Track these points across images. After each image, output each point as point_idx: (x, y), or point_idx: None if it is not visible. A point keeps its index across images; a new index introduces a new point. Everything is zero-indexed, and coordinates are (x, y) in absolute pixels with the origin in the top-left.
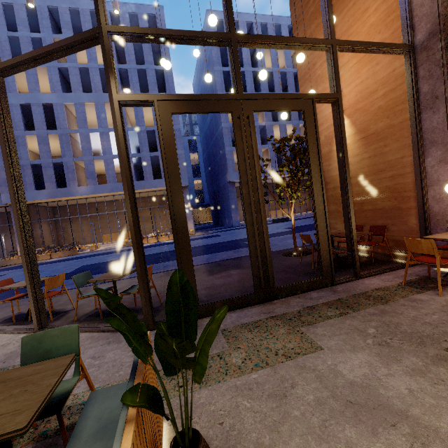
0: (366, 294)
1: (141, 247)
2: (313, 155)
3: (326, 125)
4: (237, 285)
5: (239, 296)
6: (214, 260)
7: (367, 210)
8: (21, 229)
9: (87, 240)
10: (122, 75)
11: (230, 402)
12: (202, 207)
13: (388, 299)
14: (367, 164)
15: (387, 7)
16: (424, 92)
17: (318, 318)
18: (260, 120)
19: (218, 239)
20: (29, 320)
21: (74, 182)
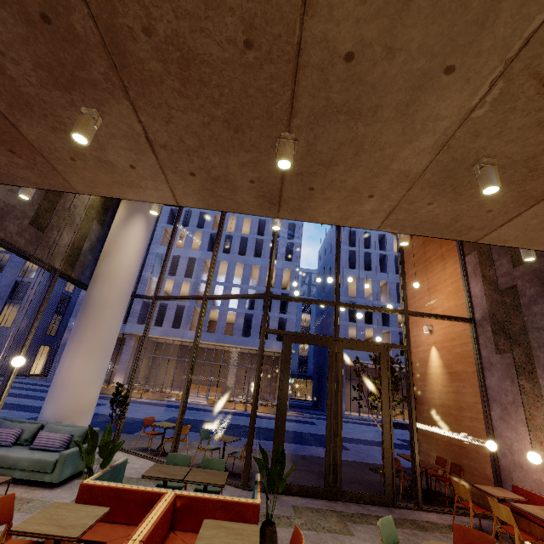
0: (414, 521)
1: (254, 423)
2: (385, 386)
3: (422, 348)
4: (314, 481)
5: (311, 486)
6: (301, 452)
7: (454, 444)
8: (186, 388)
9: (173, 385)
10: (258, 243)
11: (289, 536)
12: (303, 378)
13: (428, 530)
14: (453, 397)
15: (457, 286)
16: (484, 356)
17: (363, 521)
18: (383, 299)
19: (312, 429)
20: (159, 455)
21: (187, 325)
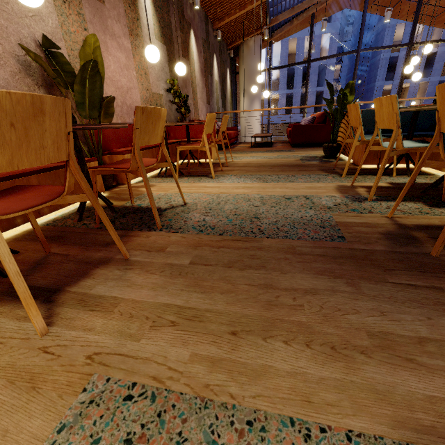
0: None
1: None
2: None
3: None
4: None
5: None
6: None
7: None
8: None
9: None
10: None
11: None
12: None
13: None
14: None
15: None
16: None
17: None
18: None
19: None
20: None
21: None
